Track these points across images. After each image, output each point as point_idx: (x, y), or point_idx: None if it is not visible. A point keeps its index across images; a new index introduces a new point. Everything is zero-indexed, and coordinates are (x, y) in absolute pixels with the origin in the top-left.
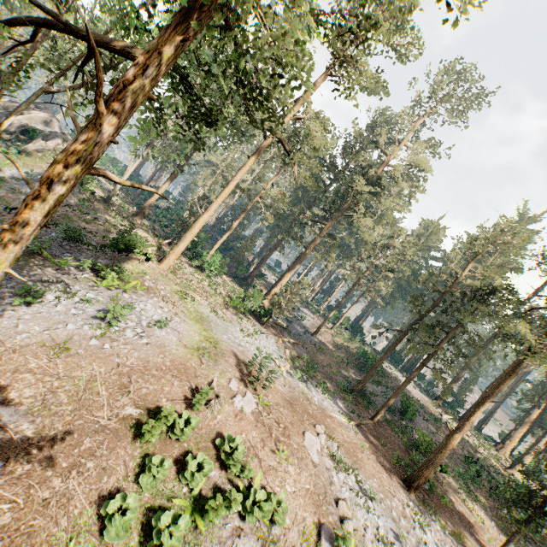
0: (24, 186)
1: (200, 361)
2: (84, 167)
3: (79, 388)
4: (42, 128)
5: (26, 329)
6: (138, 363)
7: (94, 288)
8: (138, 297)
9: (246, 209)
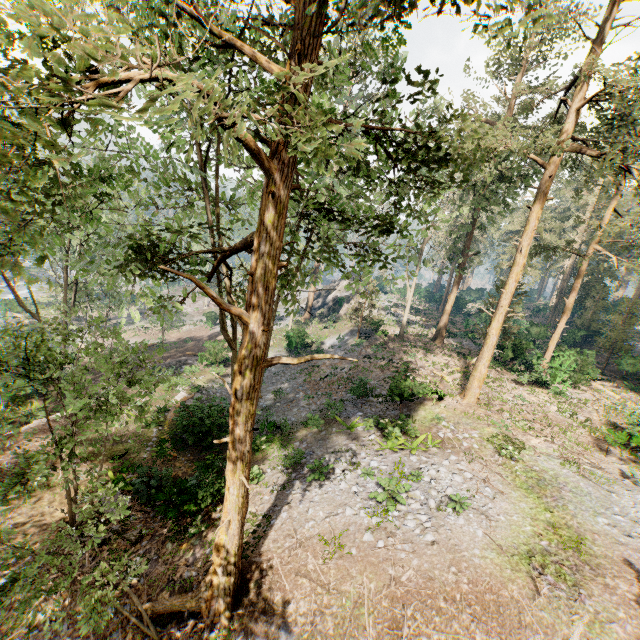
0: (336, 351)
1: (533, 587)
2: (251, 365)
3: (345, 613)
4: (347, 293)
5: (312, 515)
6: (418, 580)
7: (379, 452)
8: (429, 458)
9: (579, 272)
